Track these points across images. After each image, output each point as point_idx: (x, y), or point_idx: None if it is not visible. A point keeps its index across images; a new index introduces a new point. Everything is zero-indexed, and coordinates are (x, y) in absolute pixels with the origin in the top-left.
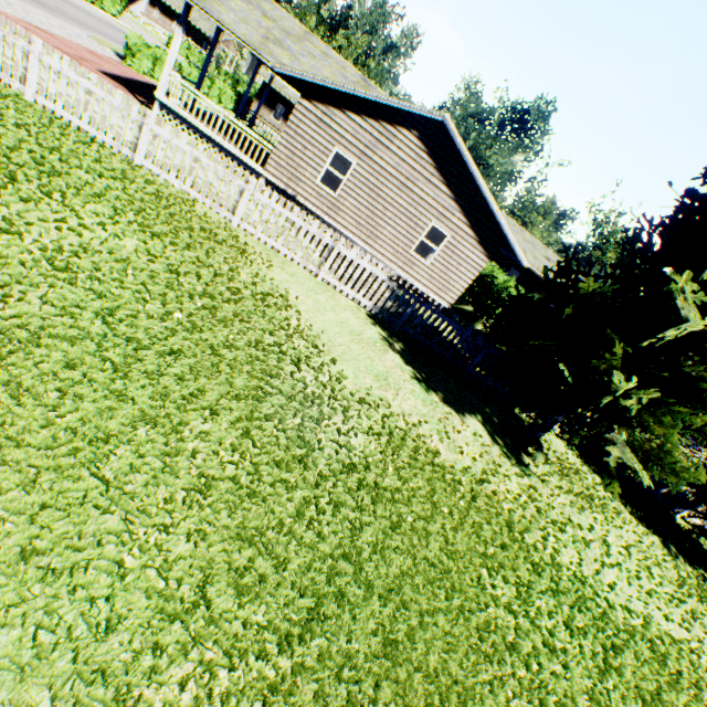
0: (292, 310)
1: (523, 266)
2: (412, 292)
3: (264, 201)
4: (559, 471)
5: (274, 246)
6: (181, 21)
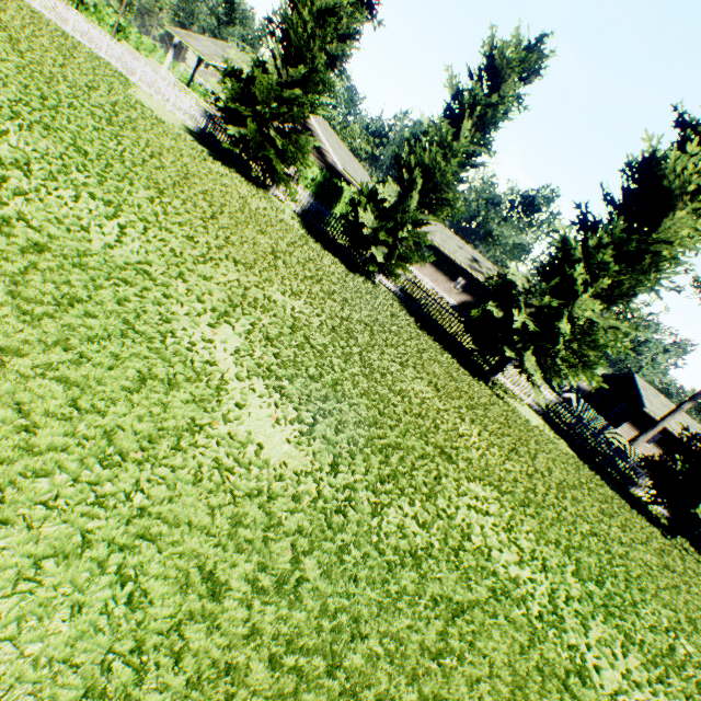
0: (127, 86)
1: (433, 246)
2: (209, 115)
3: (147, 71)
4: (253, 188)
5: (151, 94)
6: (173, 47)
